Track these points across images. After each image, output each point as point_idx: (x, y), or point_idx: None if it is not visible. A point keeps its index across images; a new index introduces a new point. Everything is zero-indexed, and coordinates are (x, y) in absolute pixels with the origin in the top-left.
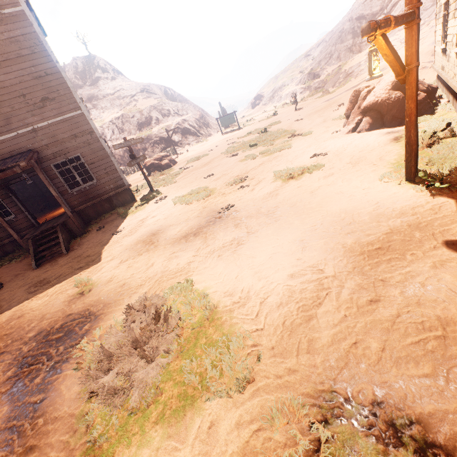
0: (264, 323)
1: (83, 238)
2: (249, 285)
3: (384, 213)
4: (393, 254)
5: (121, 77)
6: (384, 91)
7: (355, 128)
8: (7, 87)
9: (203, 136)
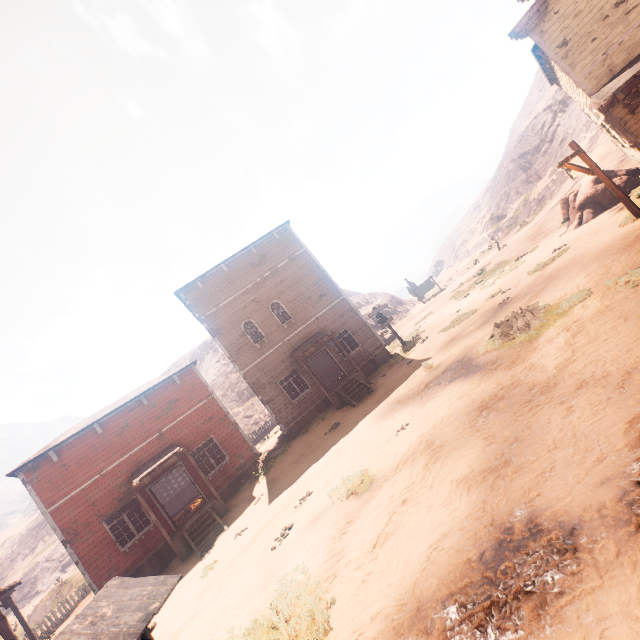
0: (584, 287)
1: (375, 384)
2: (562, 292)
3: (629, 234)
4: None
5: None
6: (589, 189)
7: (579, 222)
8: (300, 295)
9: (402, 313)
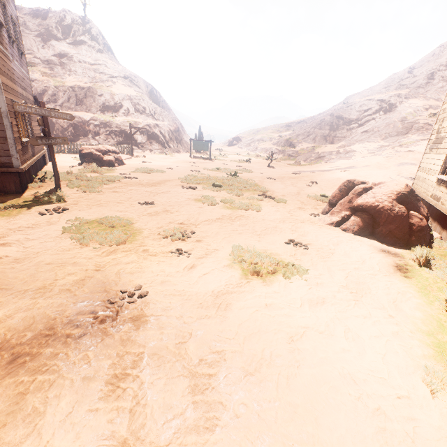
0: None
1: None
2: None
3: None
4: None
5: (110, 54)
6: (387, 198)
7: (339, 222)
8: None
9: (171, 149)
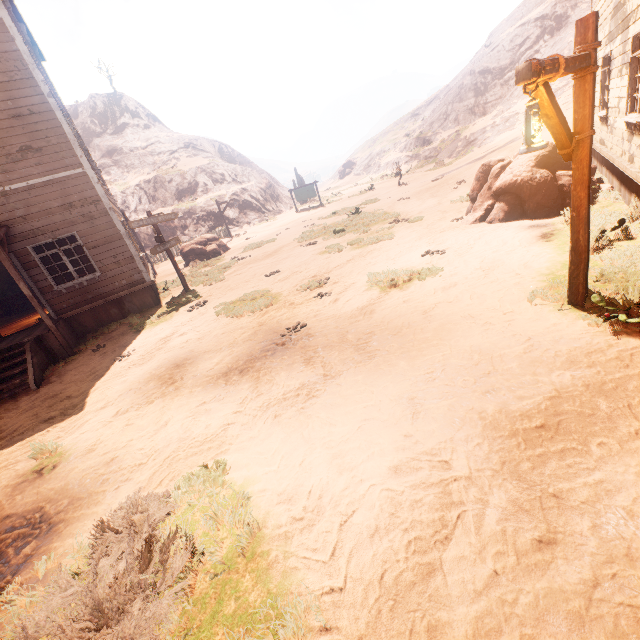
0: (346, 576)
1: (69, 362)
2: (322, 482)
3: (542, 359)
4: (568, 441)
5: (158, 125)
6: (525, 168)
7: (484, 216)
8: None
9: (271, 212)
